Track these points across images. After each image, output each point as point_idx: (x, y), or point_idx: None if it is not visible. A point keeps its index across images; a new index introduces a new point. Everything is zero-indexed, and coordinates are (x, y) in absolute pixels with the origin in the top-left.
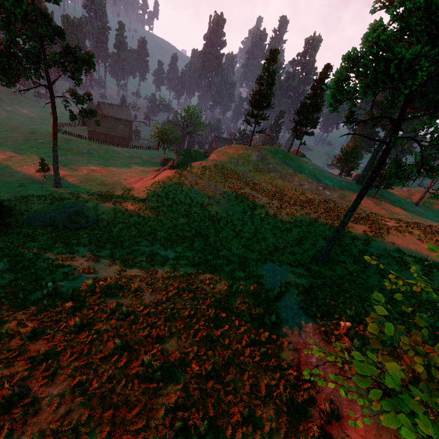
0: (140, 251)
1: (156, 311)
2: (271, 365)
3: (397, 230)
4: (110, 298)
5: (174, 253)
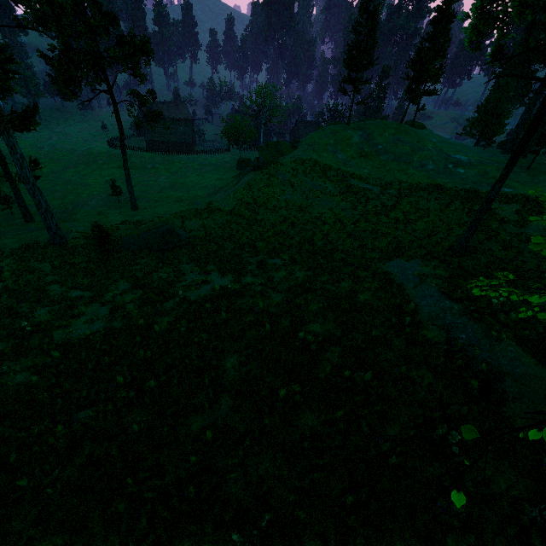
0: (247, 262)
1: (289, 306)
2: (418, 341)
3: None
4: (240, 300)
5: (282, 261)
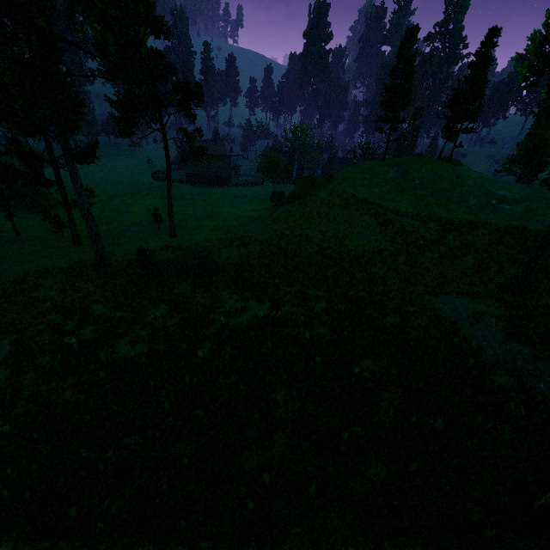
0: (284, 291)
1: (336, 338)
2: (488, 387)
3: None
4: (283, 329)
5: (320, 292)
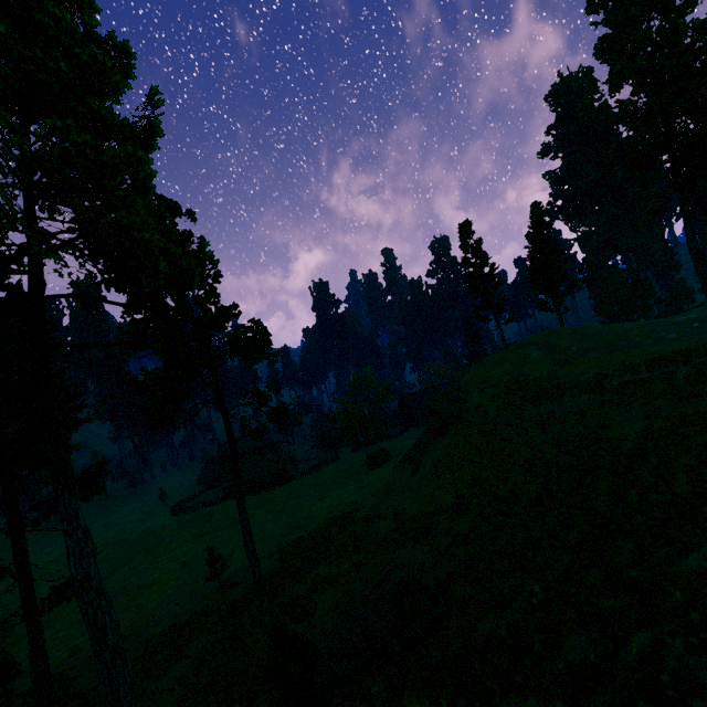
0: None
1: None
2: None
3: None
4: None
5: None
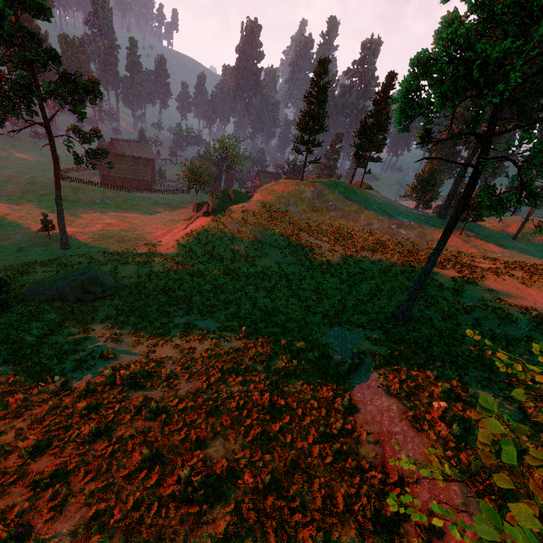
0: (173, 324)
1: (194, 404)
2: (347, 466)
3: (494, 273)
4: (135, 391)
5: (216, 323)
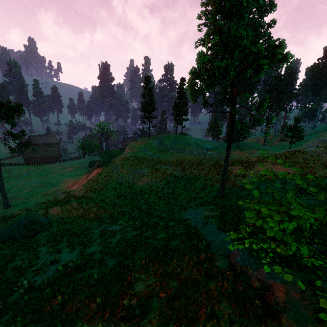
0: (93, 233)
1: (120, 269)
2: (213, 273)
3: (258, 163)
4: (80, 274)
5: (119, 226)
